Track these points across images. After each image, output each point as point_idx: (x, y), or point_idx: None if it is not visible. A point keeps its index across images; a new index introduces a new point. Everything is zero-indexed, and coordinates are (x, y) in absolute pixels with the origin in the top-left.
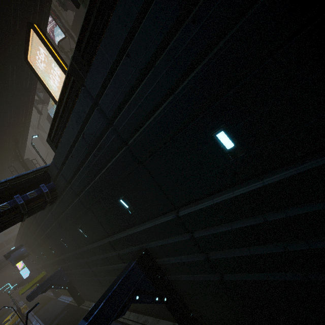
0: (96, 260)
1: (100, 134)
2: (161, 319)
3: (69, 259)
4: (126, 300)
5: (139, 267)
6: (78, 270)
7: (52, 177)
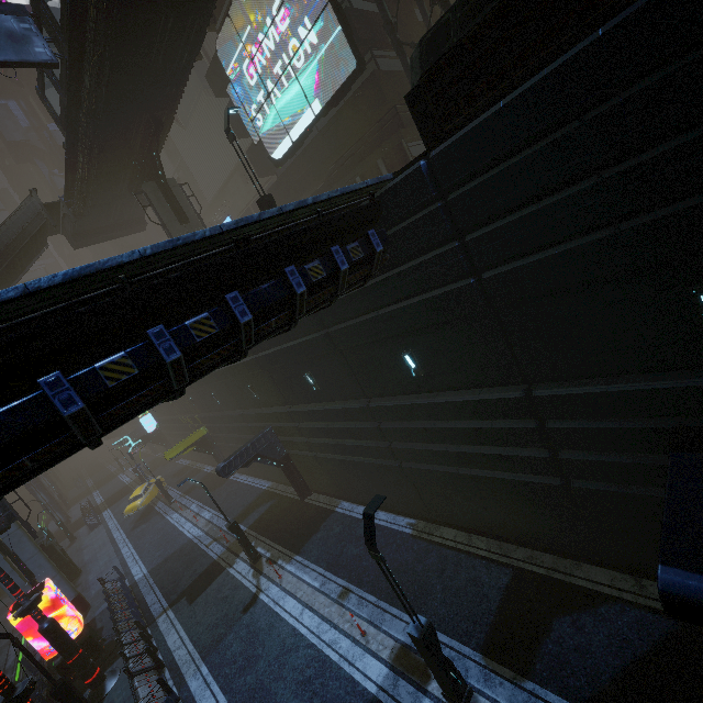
0: (426, 430)
1: None
2: (585, 562)
3: (315, 415)
4: None
5: None
6: (330, 440)
7: (385, 215)
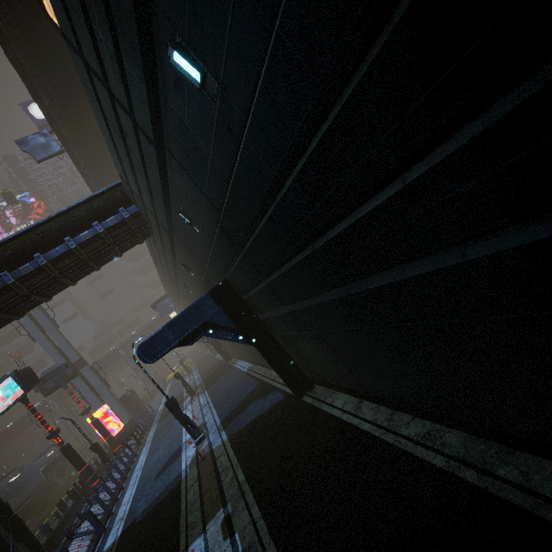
0: None
1: (116, 113)
2: None
3: None
4: (192, 331)
5: (214, 299)
6: None
7: (131, 198)
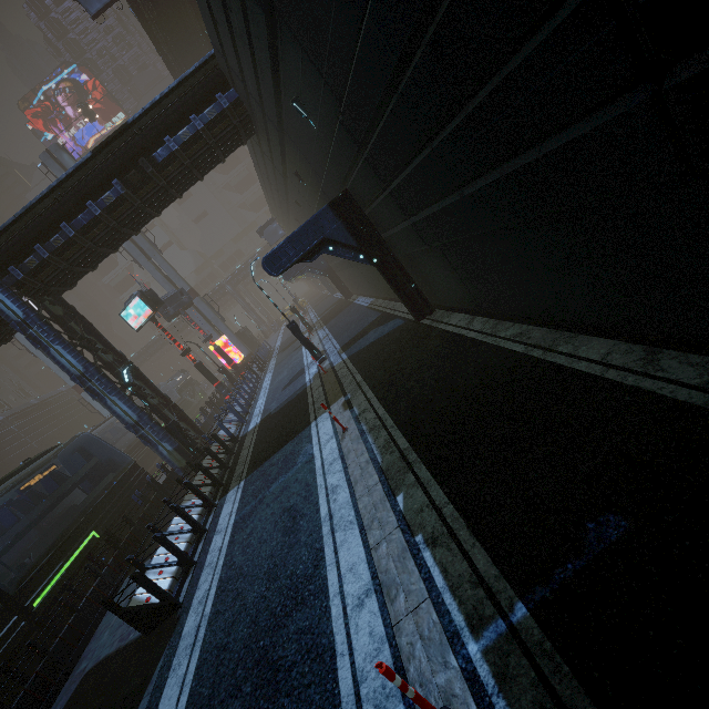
0: None
1: None
2: None
3: None
4: (313, 246)
5: (334, 213)
6: None
7: (228, 78)
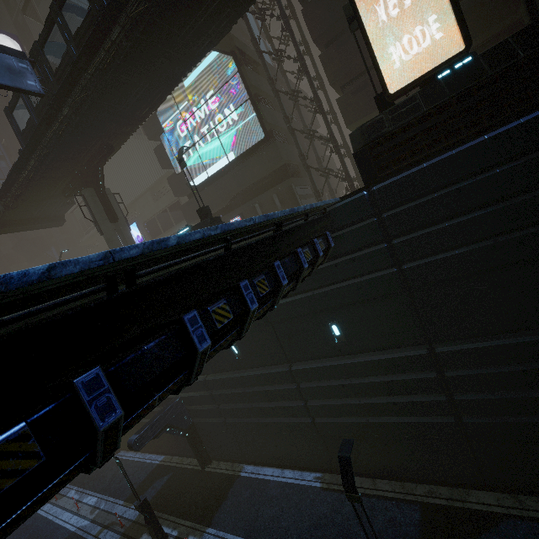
0: (343, 386)
1: None
2: (472, 489)
3: (234, 382)
4: None
5: None
6: (244, 404)
7: (332, 223)
